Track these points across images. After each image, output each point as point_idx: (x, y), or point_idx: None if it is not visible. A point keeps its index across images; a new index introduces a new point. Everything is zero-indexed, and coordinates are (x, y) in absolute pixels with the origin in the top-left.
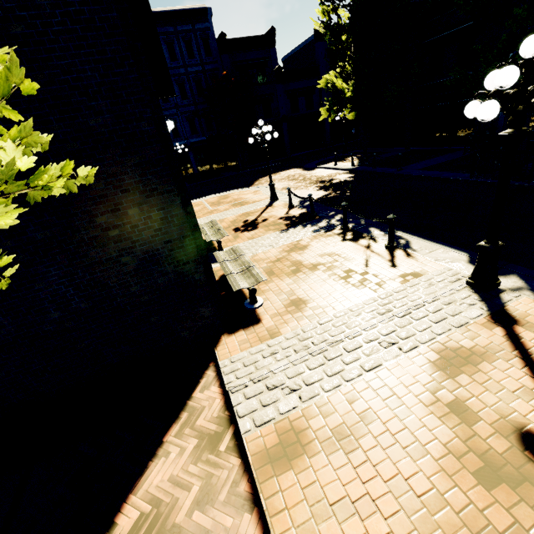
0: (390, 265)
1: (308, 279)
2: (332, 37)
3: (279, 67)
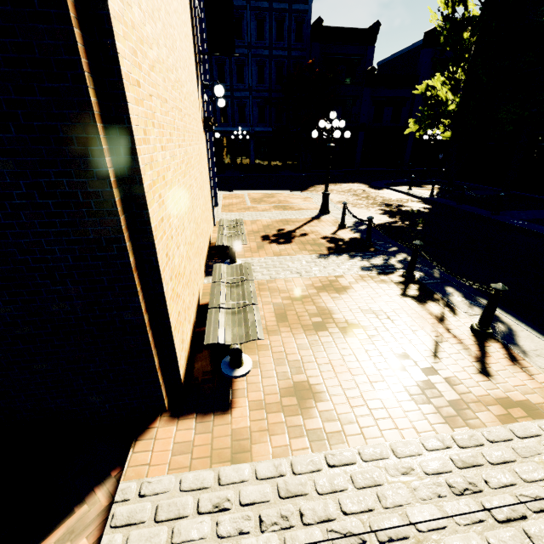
0: (477, 369)
1: (333, 349)
2: (451, 32)
3: (372, 68)
